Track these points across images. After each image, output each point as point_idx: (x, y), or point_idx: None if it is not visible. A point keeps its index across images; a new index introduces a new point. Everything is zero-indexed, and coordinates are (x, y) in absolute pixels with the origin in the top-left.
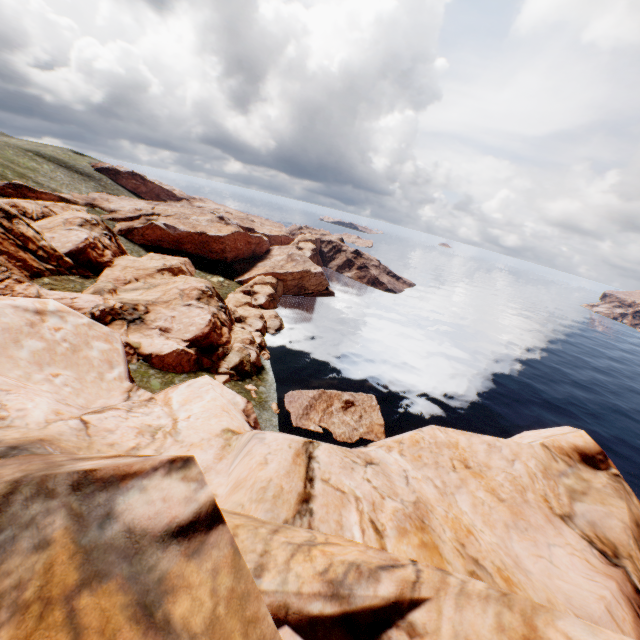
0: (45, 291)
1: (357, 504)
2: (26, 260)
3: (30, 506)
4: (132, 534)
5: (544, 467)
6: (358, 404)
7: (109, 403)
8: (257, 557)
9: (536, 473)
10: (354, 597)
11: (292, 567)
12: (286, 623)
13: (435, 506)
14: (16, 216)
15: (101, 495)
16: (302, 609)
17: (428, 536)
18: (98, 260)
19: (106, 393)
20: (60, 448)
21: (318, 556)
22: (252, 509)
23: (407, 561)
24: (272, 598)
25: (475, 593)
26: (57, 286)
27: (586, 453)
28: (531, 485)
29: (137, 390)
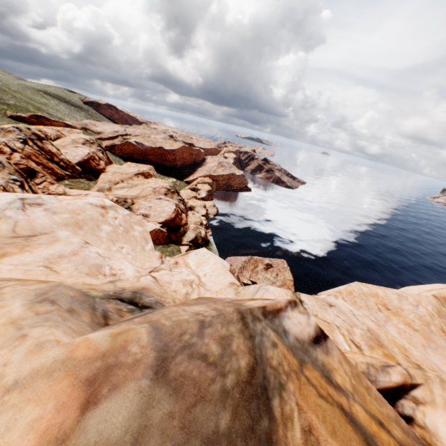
0: (68, 190)
1: (339, 330)
2: (53, 169)
3: (256, 325)
4: (299, 341)
5: (437, 310)
6: (275, 266)
7: (153, 265)
8: None
9: (433, 314)
10: (378, 381)
11: None
12: None
13: (379, 333)
14: (44, 138)
15: (275, 320)
16: None
17: (386, 350)
18: (96, 168)
19: (148, 259)
20: (155, 293)
21: None
22: None
23: (394, 363)
24: None
25: None
26: (74, 186)
27: None
28: (432, 321)
29: (165, 257)
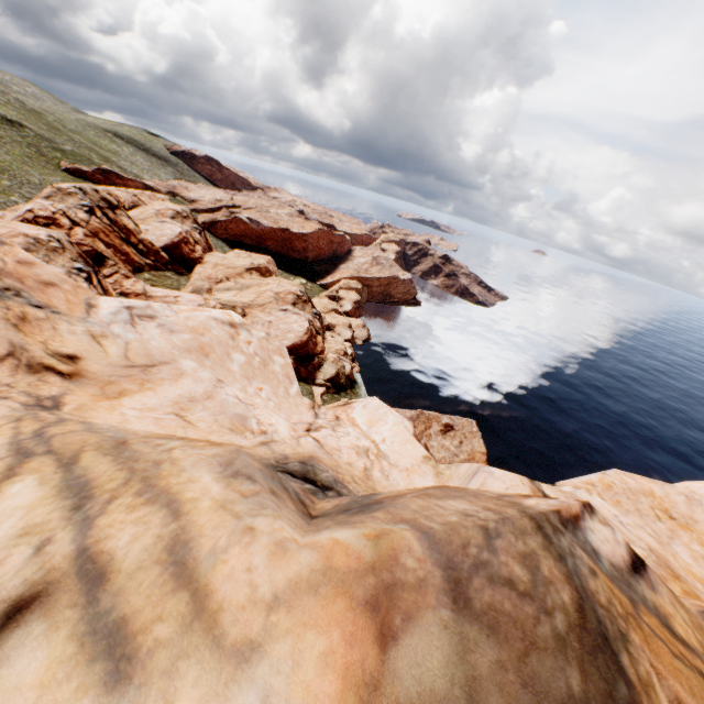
0: (149, 288)
1: None
2: (129, 254)
3: (559, 539)
4: (615, 568)
5: None
6: (457, 429)
7: (303, 419)
8: None
9: None
10: None
11: None
12: None
13: (665, 555)
14: (118, 207)
15: (578, 533)
16: None
17: (685, 585)
18: (190, 256)
19: (295, 408)
20: (327, 466)
21: None
22: None
23: None
24: None
25: None
26: (157, 282)
27: None
28: None
29: (319, 407)
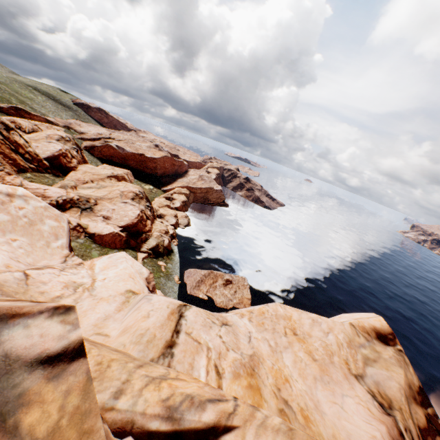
0: (26, 182)
1: (208, 352)
2: (16, 160)
3: None
4: (7, 358)
5: (349, 340)
6: (235, 283)
7: (50, 263)
8: (120, 384)
9: (343, 343)
10: (184, 420)
11: (143, 394)
12: (131, 434)
13: (266, 359)
14: (13, 129)
15: None
16: (144, 425)
17: (255, 380)
18: (67, 165)
19: (49, 256)
20: (2, 291)
21: (165, 387)
22: (130, 348)
23: (231, 397)
24: (123, 415)
25: (271, 426)
26: (35, 180)
27: (381, 333)
28: (338, 351)
29: (72, 256)
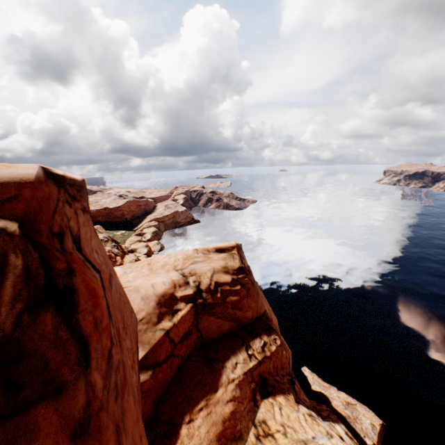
0: None
1: None
2: None
3: None
4: None
5: (187, 256)
6: None
7: None
8: None
9: (180, 259)
10: None
11: None
12: None
13: None
14: None
15: None
16: None
17: None
18: None
19: None
20: None
21: None
22: None
23: None
24: None
25: None
26: None
27: (222, 248)
28: (173, 263)
29: None
